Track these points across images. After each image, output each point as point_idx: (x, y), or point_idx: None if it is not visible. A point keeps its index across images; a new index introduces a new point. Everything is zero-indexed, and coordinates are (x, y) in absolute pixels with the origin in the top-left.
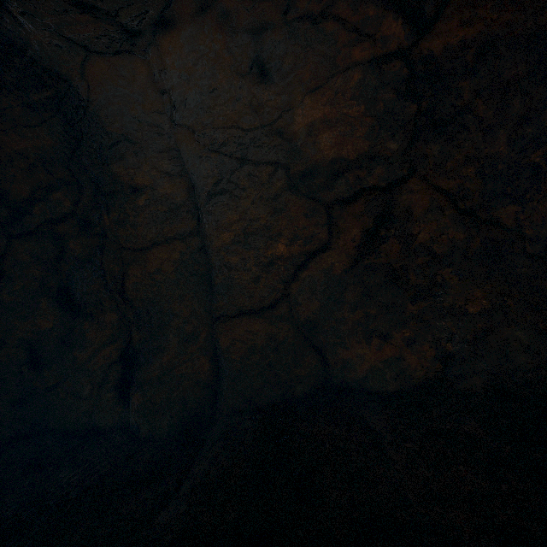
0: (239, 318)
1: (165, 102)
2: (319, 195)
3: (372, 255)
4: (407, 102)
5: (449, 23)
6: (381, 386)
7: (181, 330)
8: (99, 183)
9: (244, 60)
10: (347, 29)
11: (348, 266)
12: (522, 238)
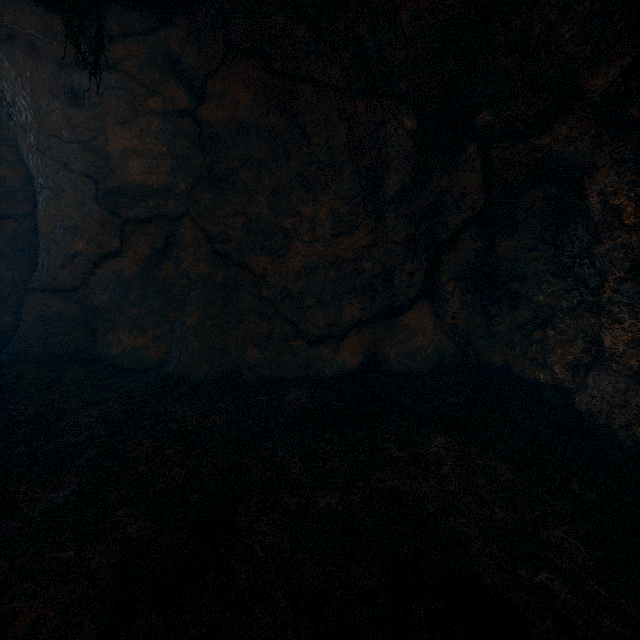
0: (43, 293)
1: (2, 99)
2: (122, 211)
3: (157, 269)
4: (199, 154)
5: (212, 103)
6: (125, 363)
7: (1, 292)
8: None
9: (58, 85)
10: (139, 83)
11: (137, 273)
12: (264, 283)
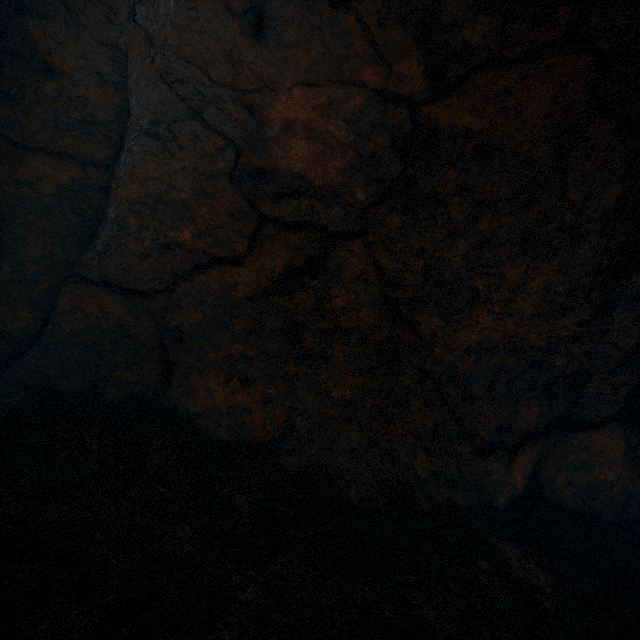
0: (99, 288)
1: None
2: (261, 202)
3: (284, 295)
4: (396, 159)
5: (463, 101)
6: (211, 430)
7: (23, 267)
8: (4, 32)
9: None
10: (367, 39)
11: (254, 294)
12: (429, 352)
